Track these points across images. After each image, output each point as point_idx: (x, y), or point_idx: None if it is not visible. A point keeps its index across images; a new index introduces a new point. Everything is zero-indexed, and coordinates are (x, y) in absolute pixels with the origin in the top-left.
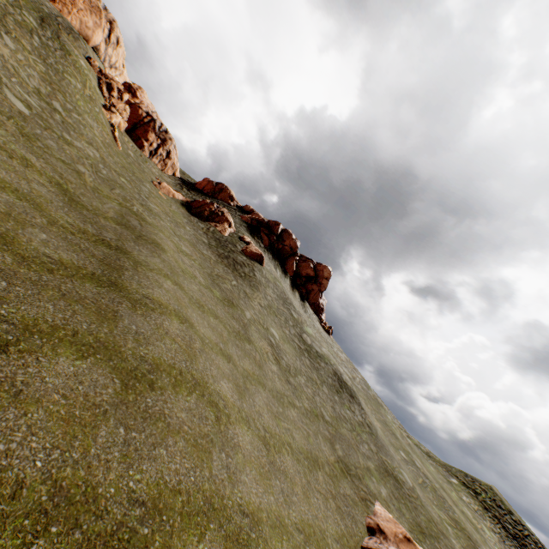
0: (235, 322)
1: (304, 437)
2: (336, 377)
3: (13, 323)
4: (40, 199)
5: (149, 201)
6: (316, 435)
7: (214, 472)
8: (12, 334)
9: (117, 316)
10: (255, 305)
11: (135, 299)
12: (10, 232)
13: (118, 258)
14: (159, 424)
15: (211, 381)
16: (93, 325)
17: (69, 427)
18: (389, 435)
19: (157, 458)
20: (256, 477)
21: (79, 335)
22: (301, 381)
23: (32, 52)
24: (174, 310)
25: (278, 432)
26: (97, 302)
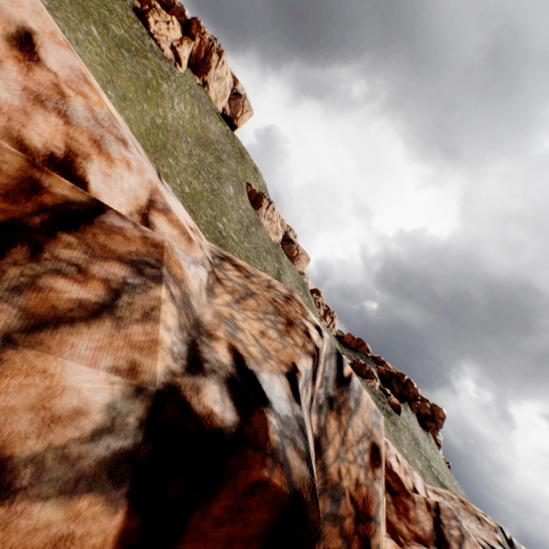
0: (402, 454)
1: None
2: None
3: None
4: None
5: None
6: None
7: None
8: None
9: None
10: (404, 443)
11: None
12: None
13: None
14: None
15: None
16: None
17: None
18: None
19: None
20: None
21: None
22: None
23: None
24: None
25: None
26: None
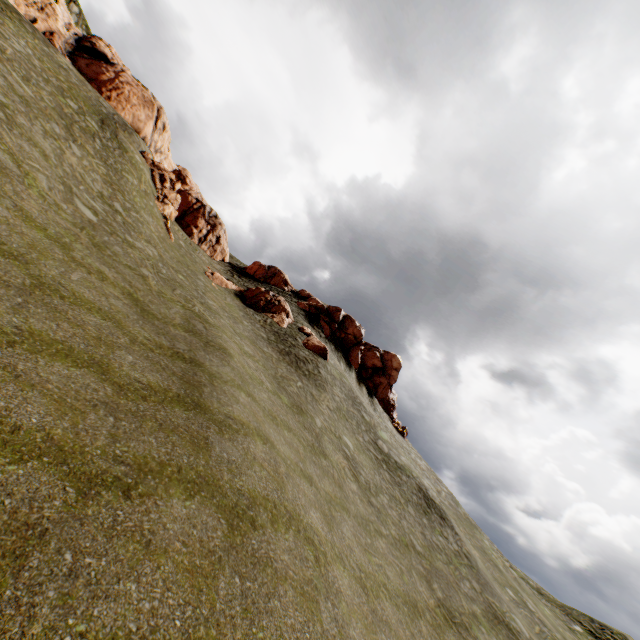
0: (307, 432)
1: (397, 574)
2: (421, 494)
3: (128, 464)
4: (119, 315)
5: (206, 296)
6: (410, 571)
7: (324, 626)
8: (130, 476)
9: (209, 444)
10: (323, 409)
11: (219, 421)
12: (104, 359)
13: (195, 373)
14: (268, 570)
15: (302, 512)
16: (191, 457)
17: (194, 579)
18: (490, 567)
19: (273, 611)
20: (362, 630)
21: (183, 471)
22: (384, 501)
23: (95, 156)
24: (255, 428)
25: (371, 571)
26: (189, 429)
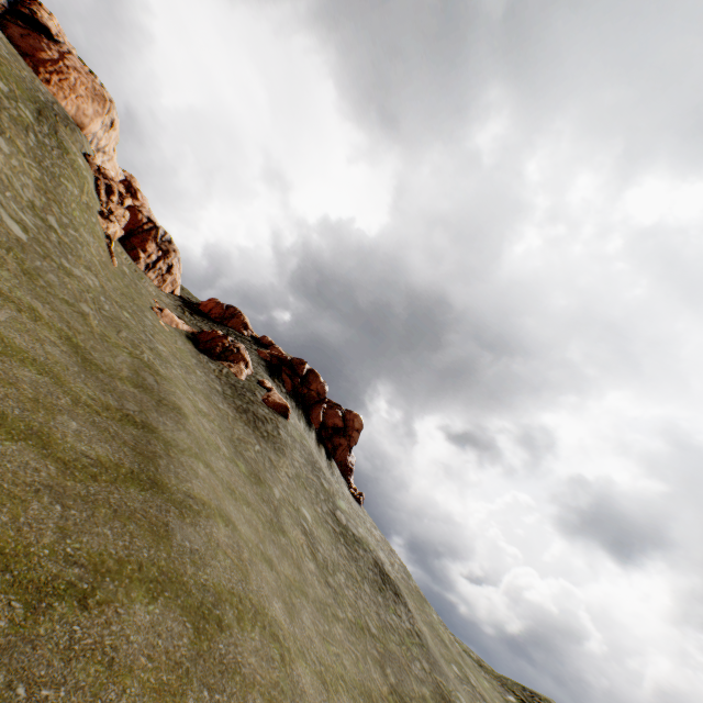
0: (266, 506)
1: (353, 663)
2: (378, 569)
3: (82, 564)
4: (57, 367)
5: (155, 339)
6: (365, 657)
7: None
8: (86, 580)
9: (169, 531)
10: (282, 477)
11: (179, 501)
12: (44, 427)
13: (149, 441)
14: (236, 677)
15: (267, 604)
16: (152, 550)
17: (162, 699)
18: (438, 643)
19: None
20: None
21: (144, 568)
22: (341, 580)
23: (27, 154)
24: (216, 507)
25: (330, 662)
26: (147, 514)
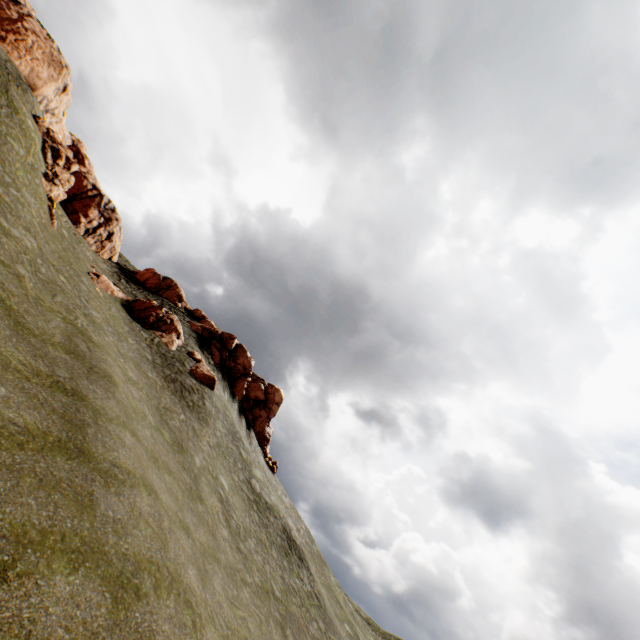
0: (186, 474)
1: (257, 625)
2: (286, 535)
3: (4, 536)
4: None
5: (90, 305)
6: (268, 620)
7: None
8: (7, 551)
9: (94, 501)
10: (204, 446)
11: (105, 470)
12: None
13: (78, 408)
14: None
15: (183, 571)
16: (75, 520)
17: None
18: (334, 604)
19: None
20: None
21: (67, 539)
22: (251, 546)
23: None
24: (141, 476)
25: (236, 626)
26: (72, 483)
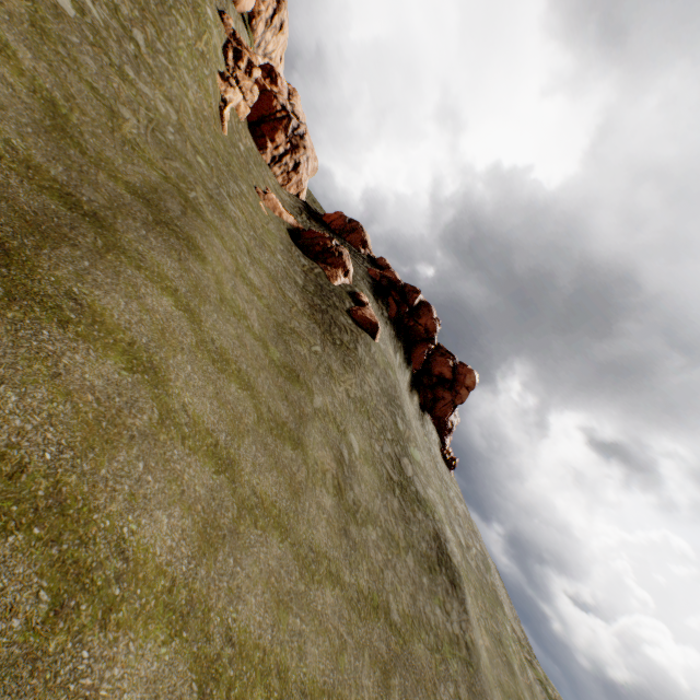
0: (286, 405)
1: (330, 652)
2: (436, 544)
3: None
4: None
5: (231, 201)
6: (361, 649)
7: None
8: None
9: None
10: (338, 392)
11: (29, 292)
12: None
13: (73, 226)
14: None
15: (116, 507)
16: None
17: None
18: (499, 664)
19: None
20: None
21: None
22: (371, 535)
23: None
24: (131, 342)
25: (266, 642)
26: None
